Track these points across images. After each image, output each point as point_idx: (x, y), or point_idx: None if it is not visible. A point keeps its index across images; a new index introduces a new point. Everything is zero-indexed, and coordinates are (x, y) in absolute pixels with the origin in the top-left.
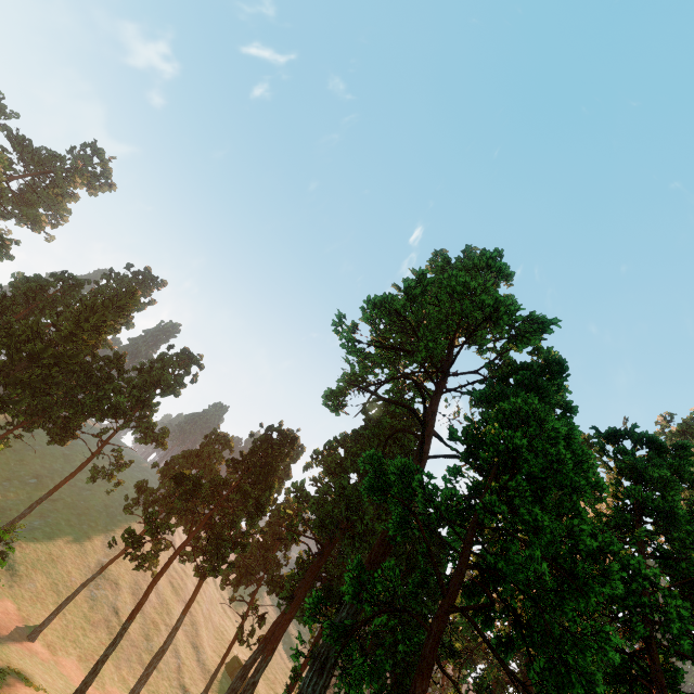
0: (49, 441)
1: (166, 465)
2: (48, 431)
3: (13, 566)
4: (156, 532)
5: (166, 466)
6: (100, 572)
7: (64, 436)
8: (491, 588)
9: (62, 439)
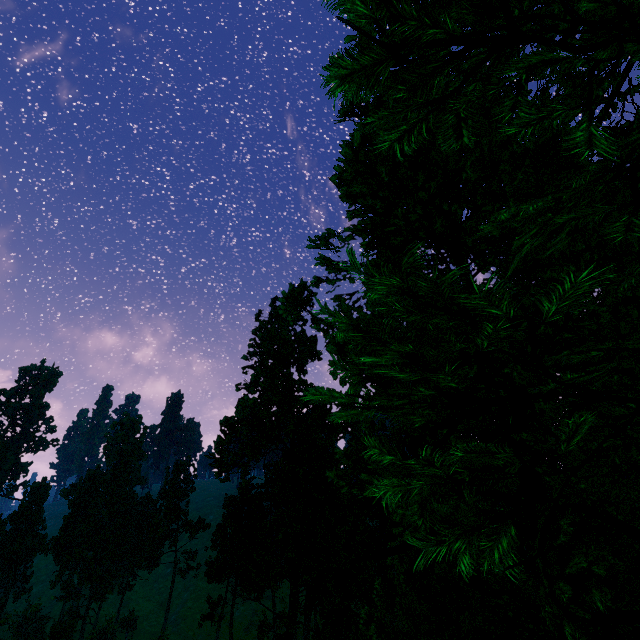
0: (149, 572)
1: (213, 542)
2: (143, 568)
3: (185, 635)
4: (216, 605)
5: (212, 545)
6: (221, 617)
7: (153, 564)
8: (298, 611)
9: (154, 566)
